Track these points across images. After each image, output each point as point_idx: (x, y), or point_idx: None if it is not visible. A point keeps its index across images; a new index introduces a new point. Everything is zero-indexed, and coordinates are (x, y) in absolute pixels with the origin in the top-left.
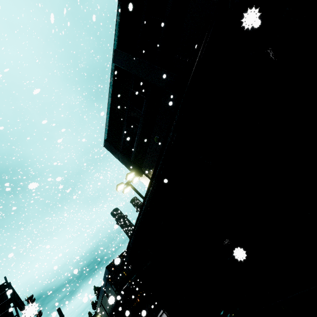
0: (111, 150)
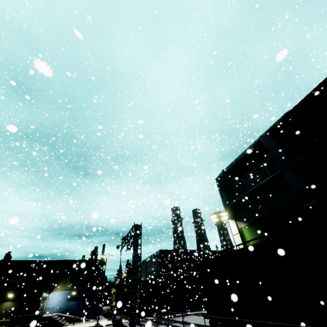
0: (220, 185)
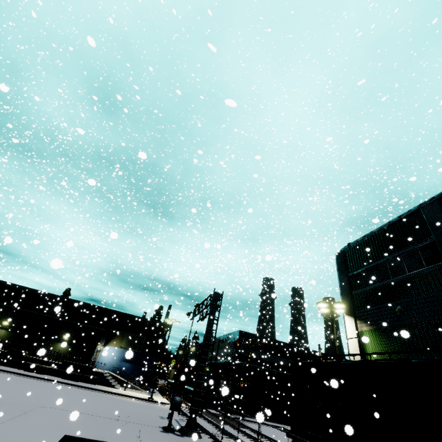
0: (340, 264)
